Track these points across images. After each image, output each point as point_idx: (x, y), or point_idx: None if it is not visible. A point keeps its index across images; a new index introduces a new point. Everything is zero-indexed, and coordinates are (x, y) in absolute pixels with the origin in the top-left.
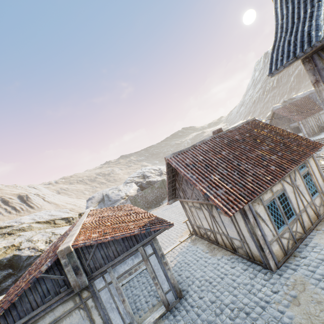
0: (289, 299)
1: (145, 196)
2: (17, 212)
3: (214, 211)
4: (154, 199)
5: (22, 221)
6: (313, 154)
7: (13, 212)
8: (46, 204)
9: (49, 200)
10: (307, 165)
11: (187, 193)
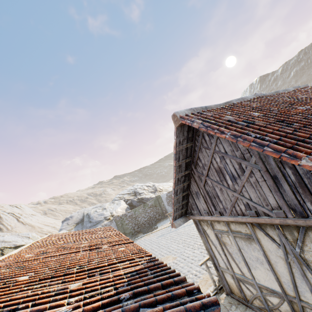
0: None
1: (134, 216)
2: None
3: (311, 247)
4: (146, 221)
5: None
6: None
7: None
8: (19, 226)
9: (25, 221)
10: None
11: (219, 201)
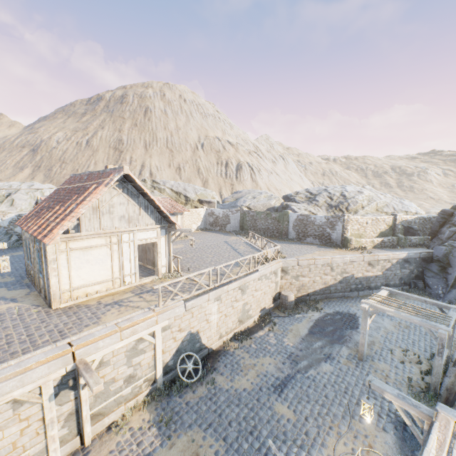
0: (4, 277)
1: (255, 218)
2: (225, 177)
3: None
4: (263, 229)
5: (166, 184)
6: (43, 241)
7: (223, 176)
8: (248, 181)
9: (255, 178)
10: (39, 244)
11: None
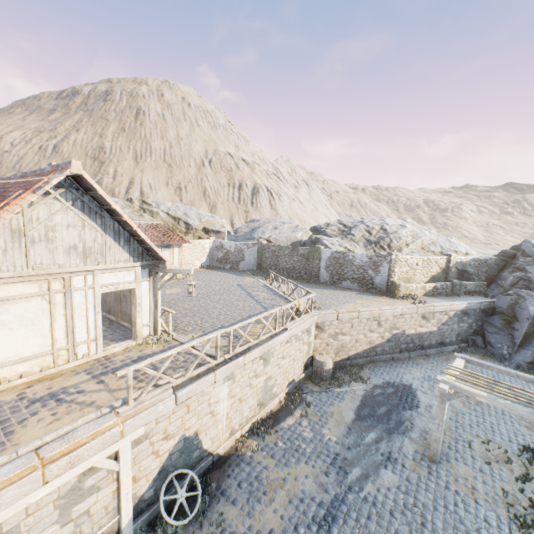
0: None
1: (277, 254)
2: (238, 202)
3: None
4: (287, 269)
5: (160, 206)
6: None
7: (235, 201)
8: (266, 208)
9: (275, 205)
10: None
11: None
